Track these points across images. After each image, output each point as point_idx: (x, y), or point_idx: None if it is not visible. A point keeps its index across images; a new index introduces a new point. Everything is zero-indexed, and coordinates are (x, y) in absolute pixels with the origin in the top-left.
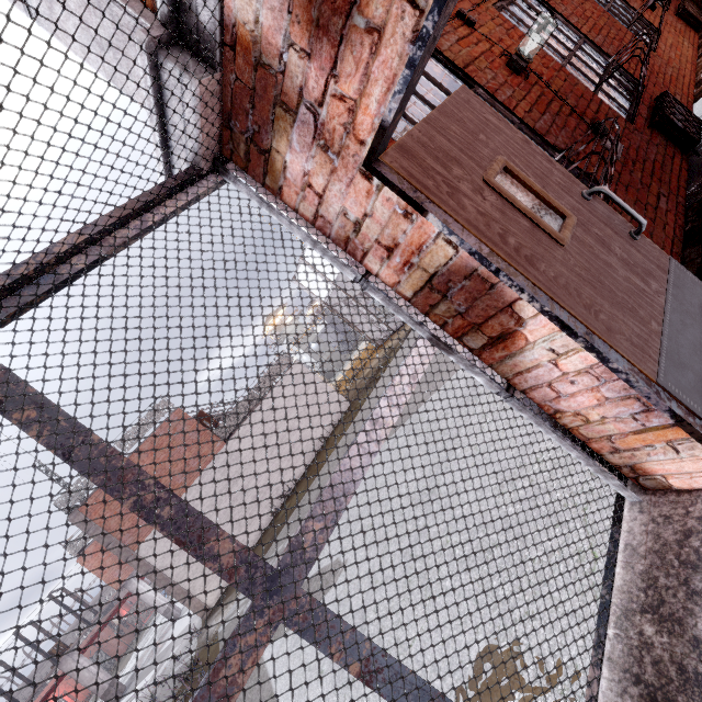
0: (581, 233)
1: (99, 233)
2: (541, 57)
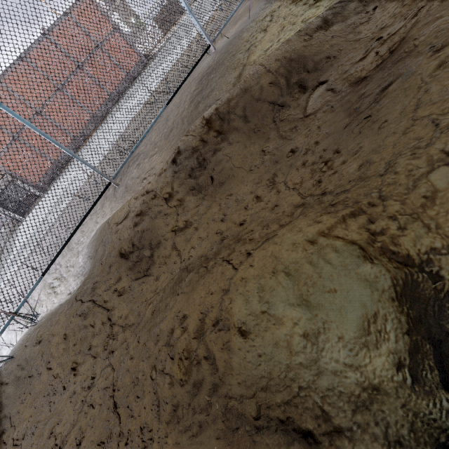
0: None
1: None
2: None
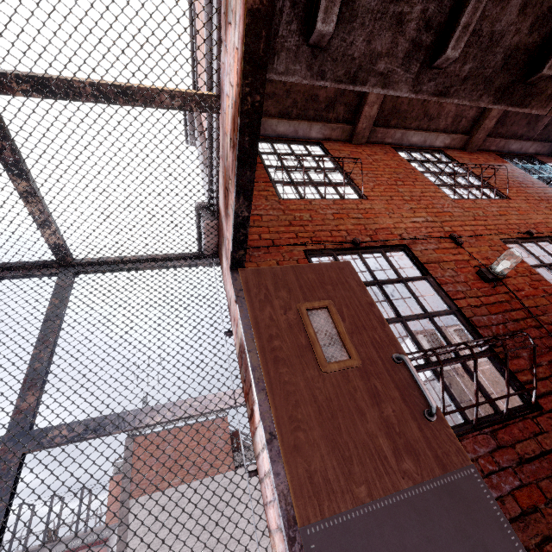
0: (357, 375)
1: (143, 259)
2: (533, 279)
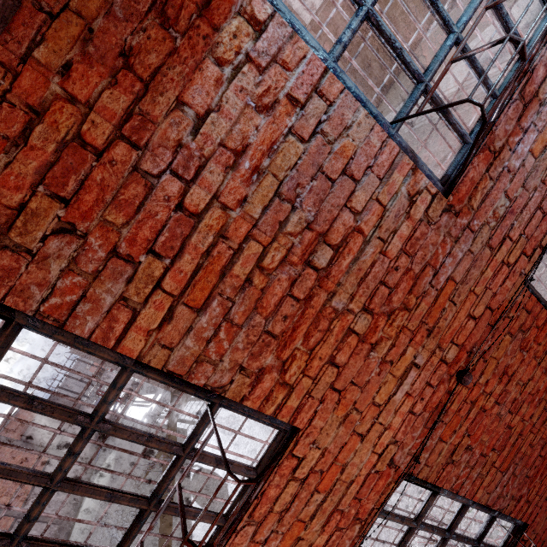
0: None
1: None
2: None
